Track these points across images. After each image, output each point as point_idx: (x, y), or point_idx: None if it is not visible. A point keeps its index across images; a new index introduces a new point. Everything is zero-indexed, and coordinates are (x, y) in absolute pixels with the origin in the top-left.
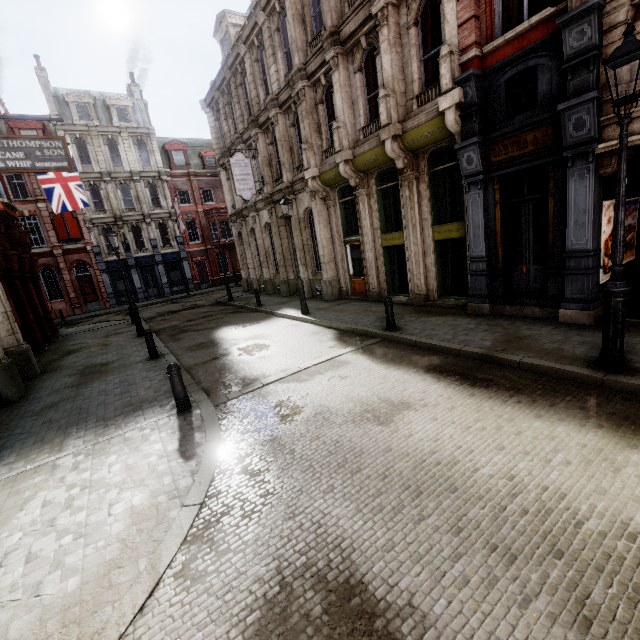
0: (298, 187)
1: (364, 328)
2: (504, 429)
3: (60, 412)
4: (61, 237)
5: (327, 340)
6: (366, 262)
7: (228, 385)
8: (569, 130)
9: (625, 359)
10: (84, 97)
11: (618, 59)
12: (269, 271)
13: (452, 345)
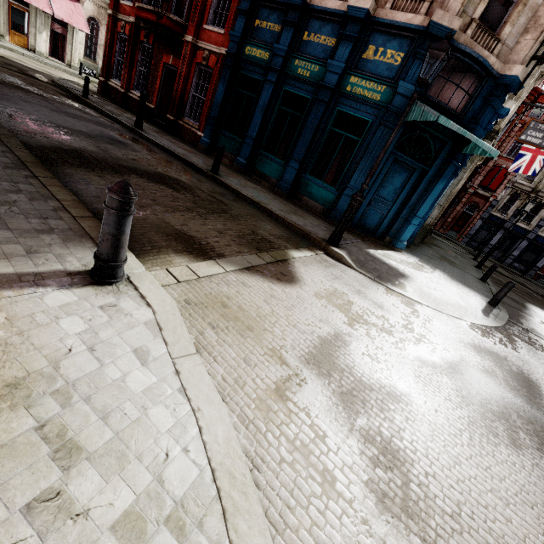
0: None
1: None
2: None
3: (433, 261)
4: (482, 183)
5: None
6: None
7: (520, 321)
8: None
9: None
10: None
11: None
12: None
13: None
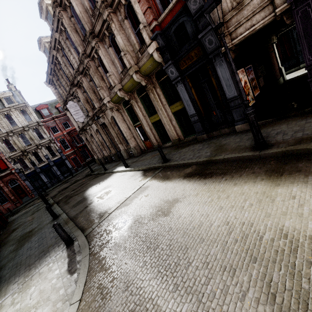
0: (104, 108)
1: (153, 165)
2: (221, 197)
3: (6, 270)
4: None
5: (138, 177)
6: (147, 132)
7: (92, 220)
8: (207, 46)
9: (265, 141)
10: None
11: (207, 9)
12: (106, 151)
13: (193, 160)
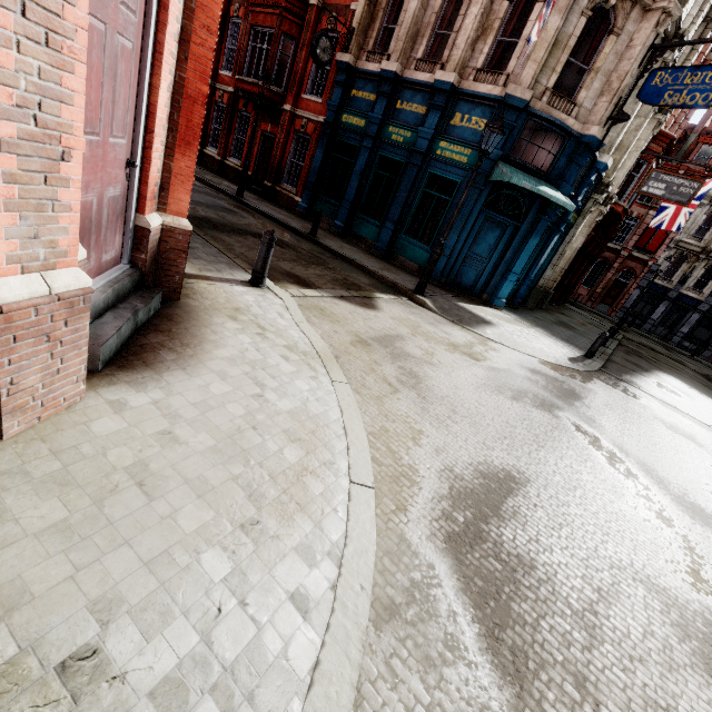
0: None
1: None
2: None
3: (540, 322)
4: (638, 244)
5: None
6: None
7: (620, 375)
8: None
9: None
10: None
11: None
12: None
13: None
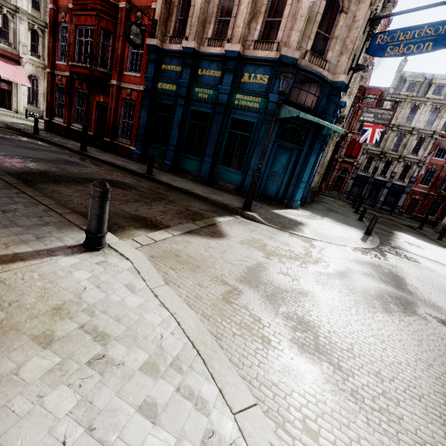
0: None
1: None
2: None
3: (322, 212)
4: (346, 153)
5: None
6: None
7: (389, 243)
8: None
9: None
10: (419, 77)
11: None
12: None
13: None
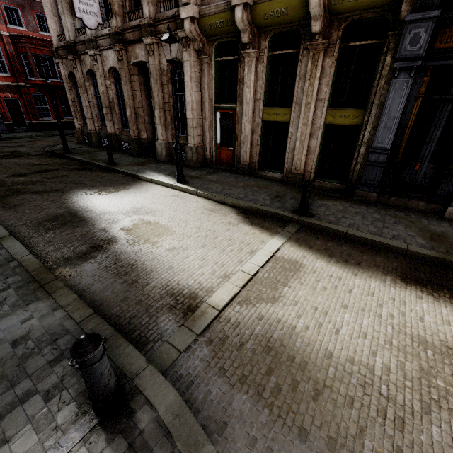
0: (164, 28)
1: (272, 210)
2: None
3: None
4: None
5: (238, 223)
6: (239, 133)
7: (155, 311)
8: None
9: None
10: None
11: None
12: (114, 125)
13: (394, 243)
